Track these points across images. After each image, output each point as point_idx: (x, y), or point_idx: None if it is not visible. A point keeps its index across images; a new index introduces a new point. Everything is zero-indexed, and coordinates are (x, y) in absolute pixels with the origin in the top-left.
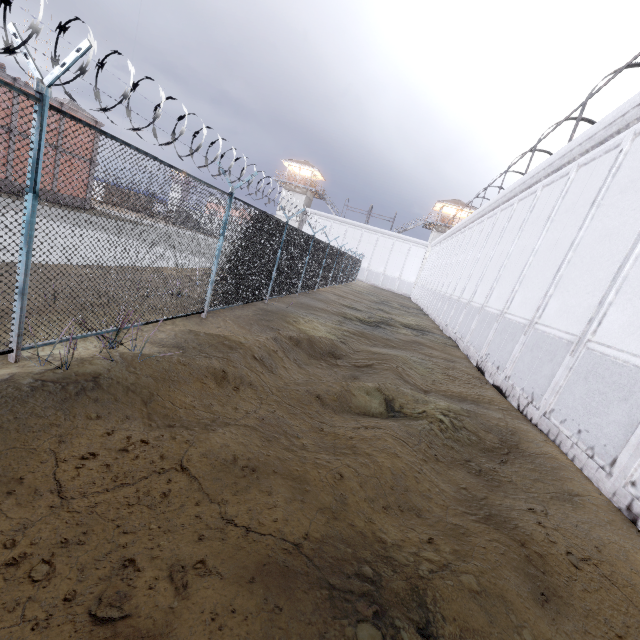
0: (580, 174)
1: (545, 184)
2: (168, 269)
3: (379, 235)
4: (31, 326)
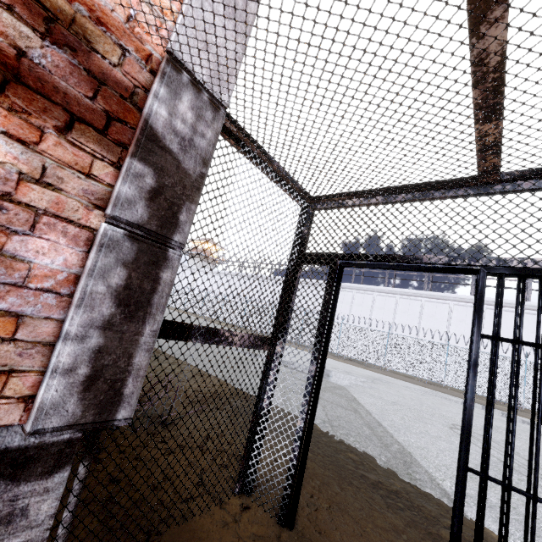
0: (402, 301)
1: (378, 294)
2: None
3: None
4: (520, 401)
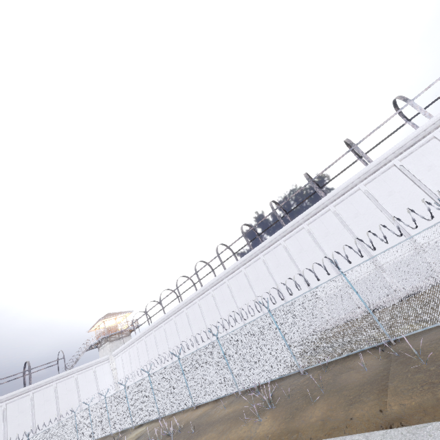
0: (313, 226)
1: (285, 239)
2: None
3: (55, 383)
4: None
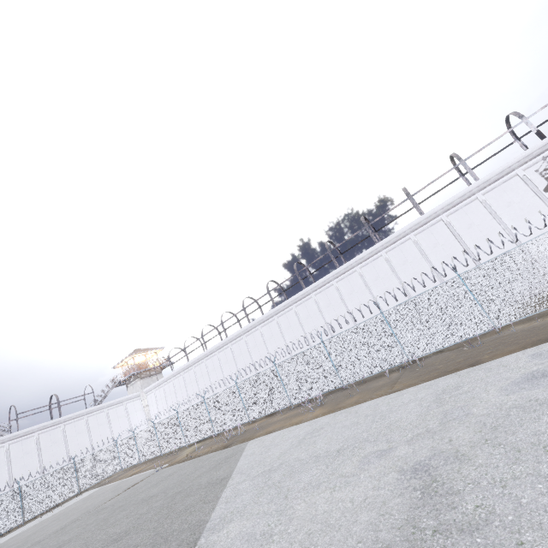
0: (365, 269)
1: (337, 281)
2: (521, 291)
3: (86, 417)
4: None
